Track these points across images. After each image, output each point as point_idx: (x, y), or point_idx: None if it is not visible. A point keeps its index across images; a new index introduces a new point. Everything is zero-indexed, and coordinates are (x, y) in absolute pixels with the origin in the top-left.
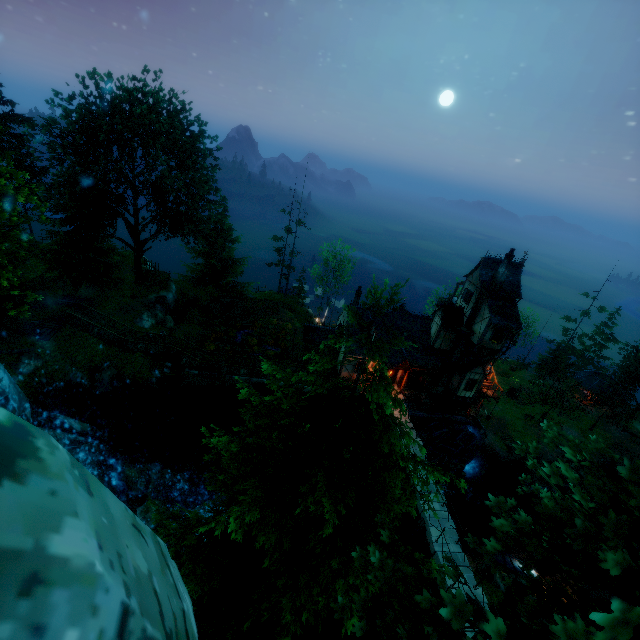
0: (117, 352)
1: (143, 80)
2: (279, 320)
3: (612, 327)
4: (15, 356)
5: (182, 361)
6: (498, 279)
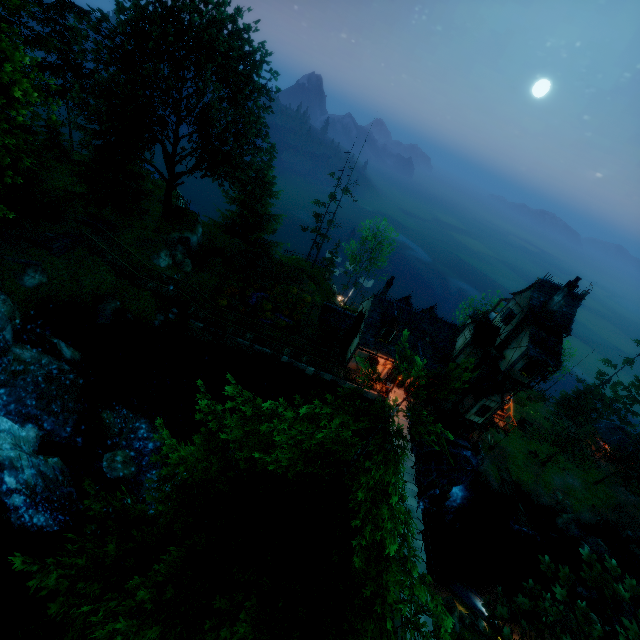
0: (126, 285)
1: None
2: (300, 290)
3: None
4: (21, 266)
5: (189, 310)
6: (550, 307)
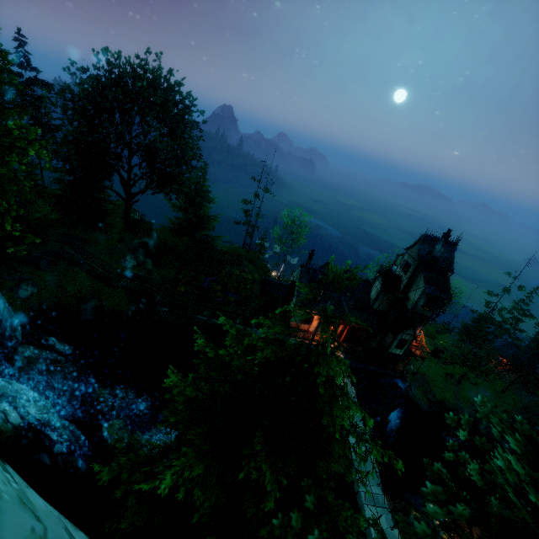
0: (102, 286)
1: (146, 59)
2: (241, 271)
3: (529, 304)
4: (15, 282)
5: (155, 299)
6: (434, 254)
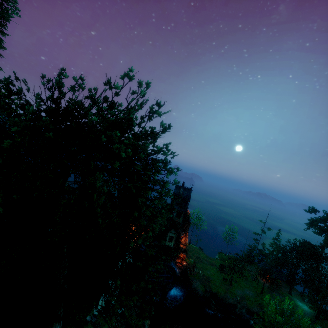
0: None
1: None
2: None
3: (280, 241)
4: None
5: None
6: (180, 193)
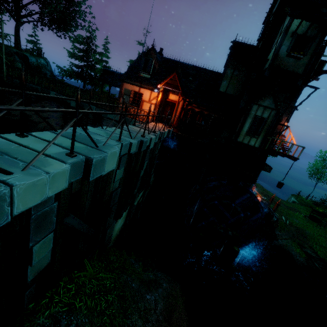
0: None
1: None
2: None
3: None
4: None
5: None
6: None
